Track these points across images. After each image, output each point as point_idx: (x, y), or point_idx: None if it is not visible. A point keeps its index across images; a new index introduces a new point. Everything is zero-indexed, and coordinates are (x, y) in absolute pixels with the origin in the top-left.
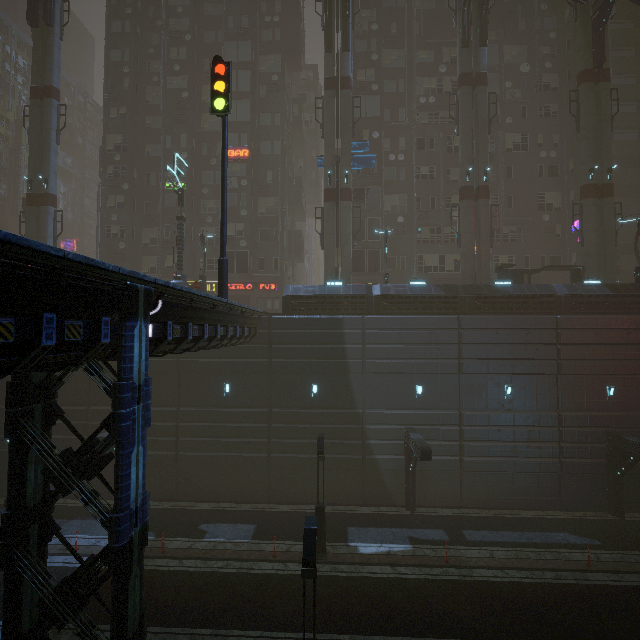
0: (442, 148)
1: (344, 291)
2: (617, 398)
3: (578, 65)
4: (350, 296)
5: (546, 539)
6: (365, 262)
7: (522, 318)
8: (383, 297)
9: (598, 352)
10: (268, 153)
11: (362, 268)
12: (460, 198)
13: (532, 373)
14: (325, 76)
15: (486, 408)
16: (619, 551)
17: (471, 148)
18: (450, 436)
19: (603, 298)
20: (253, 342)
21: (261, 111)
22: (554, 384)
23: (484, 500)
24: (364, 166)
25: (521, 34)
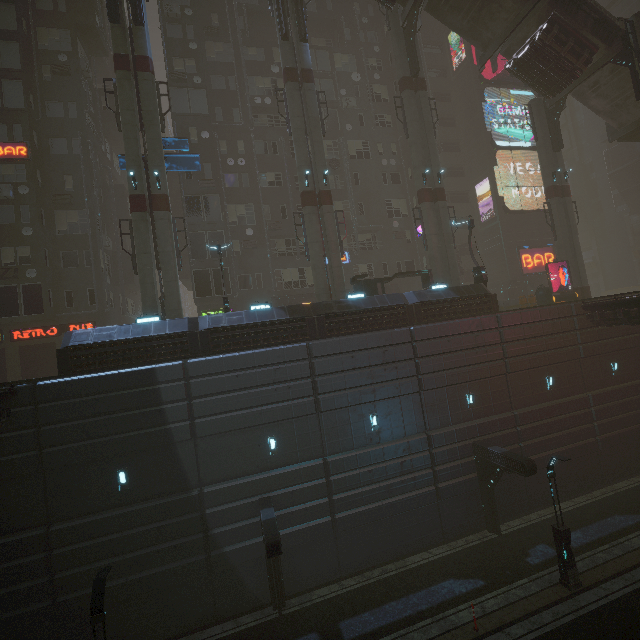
0: (285, 153)
1: (156, 330)
2: (477, 405)
3: (398, 72)
4: (165, 336)
5: (432, 599)
6: (211, 284)
7: (377, 335)
8: (212, 331)
9: (453, 360)
10: (64, 153)
11: (208, 292)
12: (302, 204)
13: (395, 396)
14: (114, 52)
15: (353, 447)
16: (502, 588)
17: (306, 149)
18: (317, 494)
19: (450, 302)
20: (5, 429)
21: (46, 98)
22: (418, 403)
23: (366, 560)
24: (185, 168)
25: (348, 44)
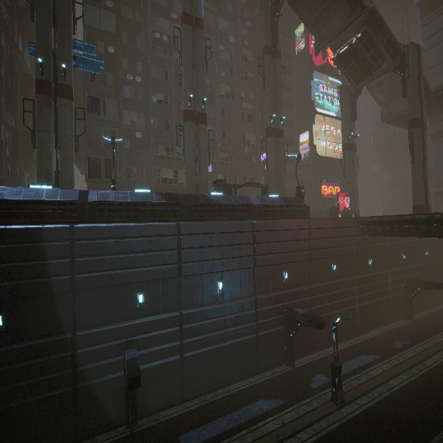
0: (174, 80)
1: (48, 196)
2: (289, 279)
3: (263, 41)
4: (56, 202)
5: (248, 415)
6: (102, 169)
7: (229, 223)
8: (100, 204)
9: (278, 247)
10: None
11: (99, 175)
12: (184, 119)
13: (237, 268)
14: None
15: (203, 304)
16: (295, 405)
17: (192, 79)
18: (171, 338)
19: (280, 207)
20: None
21: None
22: (252, 275)
23: (202, 387)
24: (91, 69)
25: (230, 14)
